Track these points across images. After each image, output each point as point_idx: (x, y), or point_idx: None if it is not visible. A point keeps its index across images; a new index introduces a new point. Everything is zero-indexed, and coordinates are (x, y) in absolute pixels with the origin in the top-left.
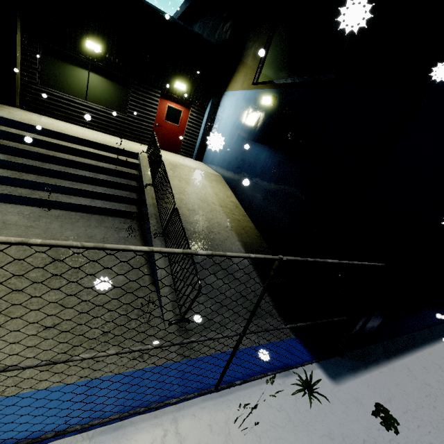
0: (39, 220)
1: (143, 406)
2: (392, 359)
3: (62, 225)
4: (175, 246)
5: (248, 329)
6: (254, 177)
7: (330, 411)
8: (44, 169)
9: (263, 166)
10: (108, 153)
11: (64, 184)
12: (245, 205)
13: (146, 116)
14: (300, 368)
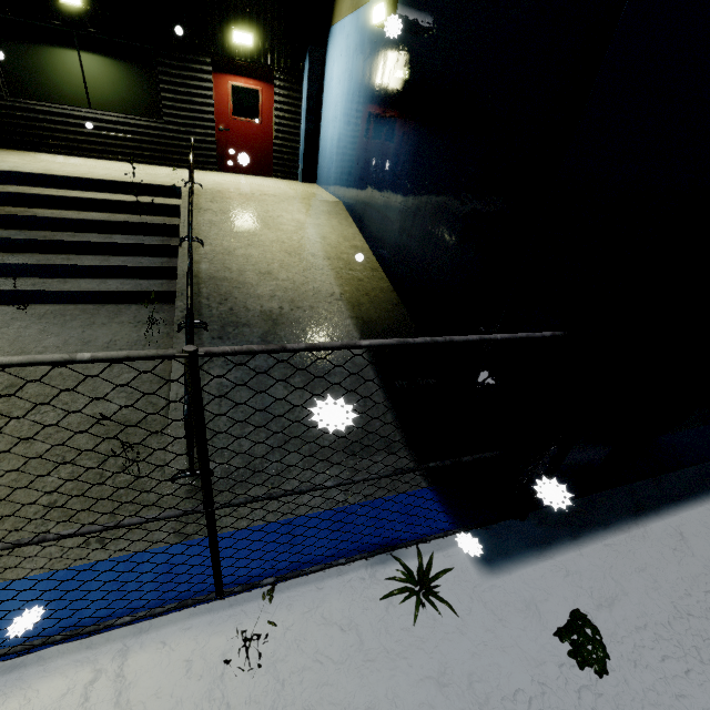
0: (9, 326)
1: (73, 628)
2: (645, 518)
3: (45, 329)
4: (216, 342)
5: (211, 500)
6: (384, 191)
7: (458, 629)
8: (18, 241)
9: (394, 165)
10: (129, 196)
11: (52, 261)
12: (376, 250)
13: (197, 117)
14: (418, 546)
